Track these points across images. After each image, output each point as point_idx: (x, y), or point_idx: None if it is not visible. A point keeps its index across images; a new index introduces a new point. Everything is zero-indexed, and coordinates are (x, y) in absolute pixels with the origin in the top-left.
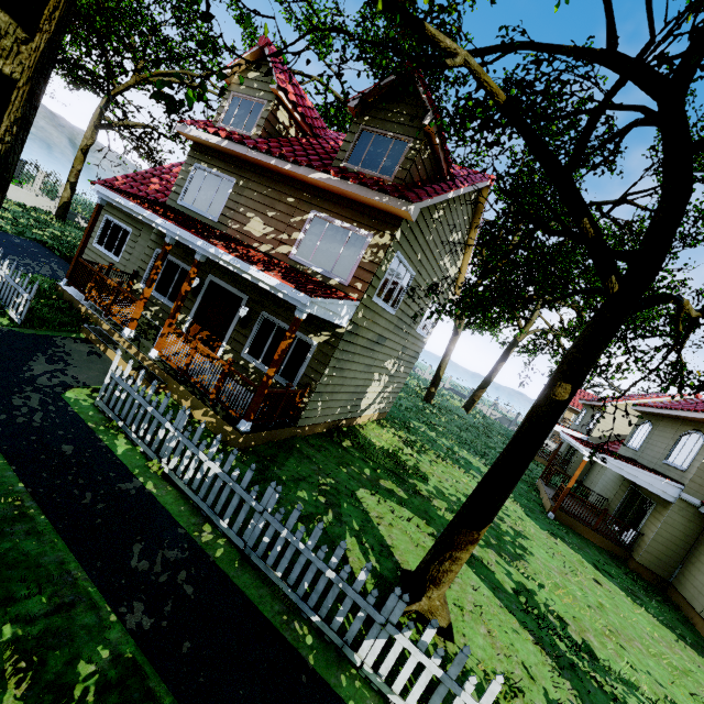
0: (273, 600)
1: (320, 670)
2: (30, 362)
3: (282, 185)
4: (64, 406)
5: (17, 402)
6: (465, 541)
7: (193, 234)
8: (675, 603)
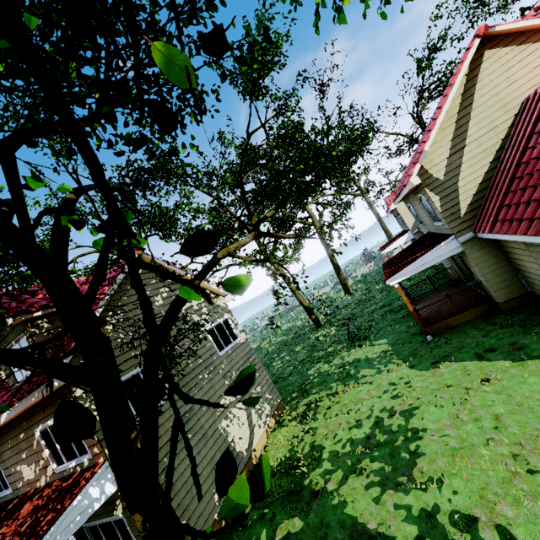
0: None
1: None
2: None
3: (10, 432)
4: None
5: None
6: None
7: None
8: None
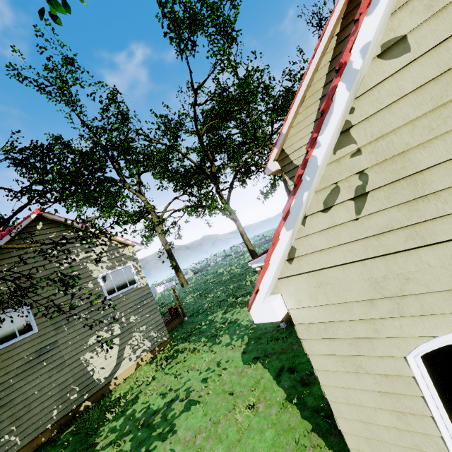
0: None
1: None
2: None
3: None
4: None
5: None
6: None
7: None
8: None
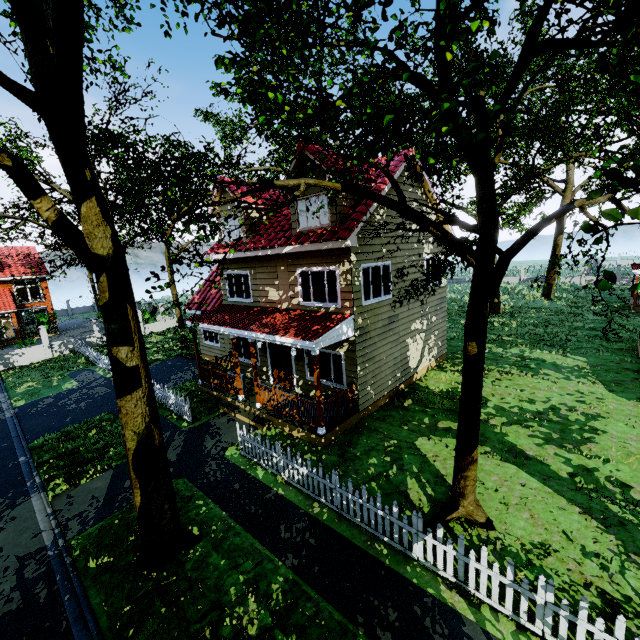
0: (360, 534)
1: (393, 566)
2: (204, 443)
3: (273, 261)
4: (227, 462)
5: (207, 470)
6: (465, 464)
7: (240, 330)
8: None
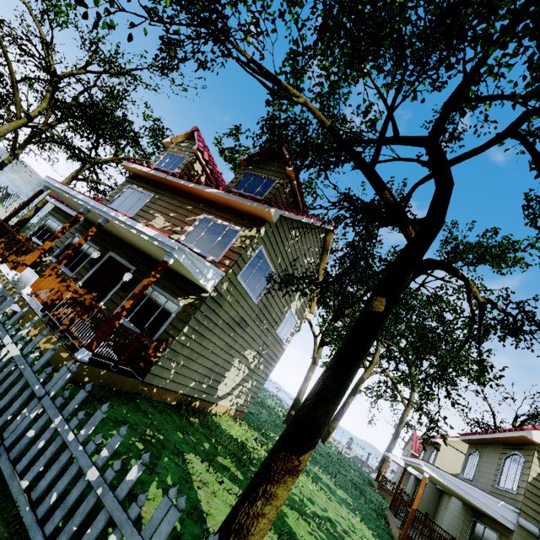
0: None
1: None
2: None
3: (185, 199)
4: None
5: None
6: (283, 470)
7: (102, 204)
8: None
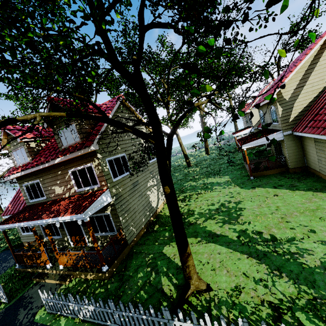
0: None
1: None
2: (17, 317)
3: (52, 170)
4: (36, 325)
5: None
6: (185, 258)
7: (34, 221)
8: (312, 173)
